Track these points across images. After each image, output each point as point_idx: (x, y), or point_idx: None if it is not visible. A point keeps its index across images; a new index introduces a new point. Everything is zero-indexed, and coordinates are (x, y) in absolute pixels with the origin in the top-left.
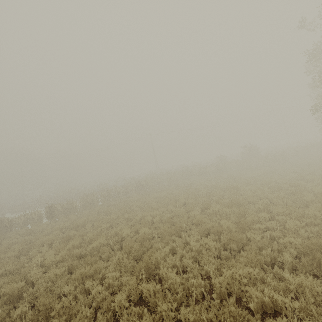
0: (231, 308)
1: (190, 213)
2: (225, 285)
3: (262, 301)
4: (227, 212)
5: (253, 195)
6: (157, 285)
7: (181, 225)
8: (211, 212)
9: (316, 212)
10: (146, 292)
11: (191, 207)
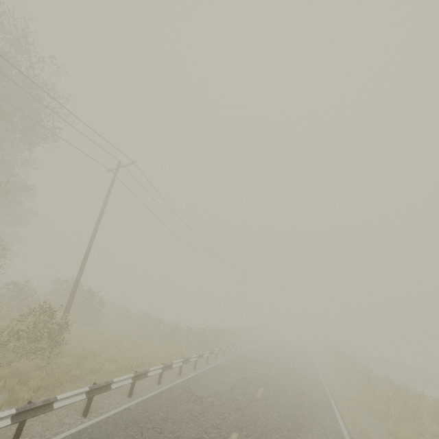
0: None
1: None
2: None
3: None
4: None
5: None
6: None
7: None
8: None
9: None
10: None
11: None
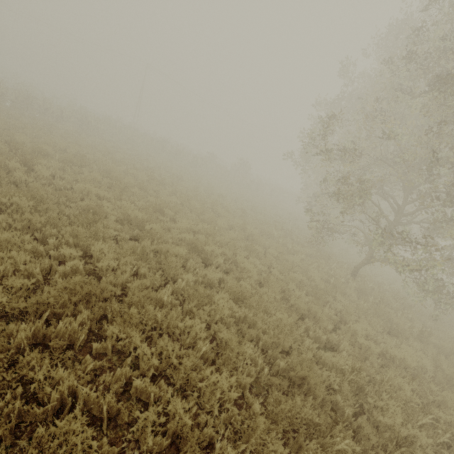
0: (70, 192)
1: (111, 164)
2: (81, 191)
3: (97, 204)
4: (144, 180)
5: (186, 187)
6: (25, 168)
7: (93, 167)
8: (131, 173)
9: (196, 203)
10: (11, 167)
11: (121, 164)
